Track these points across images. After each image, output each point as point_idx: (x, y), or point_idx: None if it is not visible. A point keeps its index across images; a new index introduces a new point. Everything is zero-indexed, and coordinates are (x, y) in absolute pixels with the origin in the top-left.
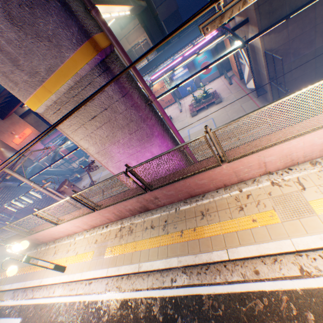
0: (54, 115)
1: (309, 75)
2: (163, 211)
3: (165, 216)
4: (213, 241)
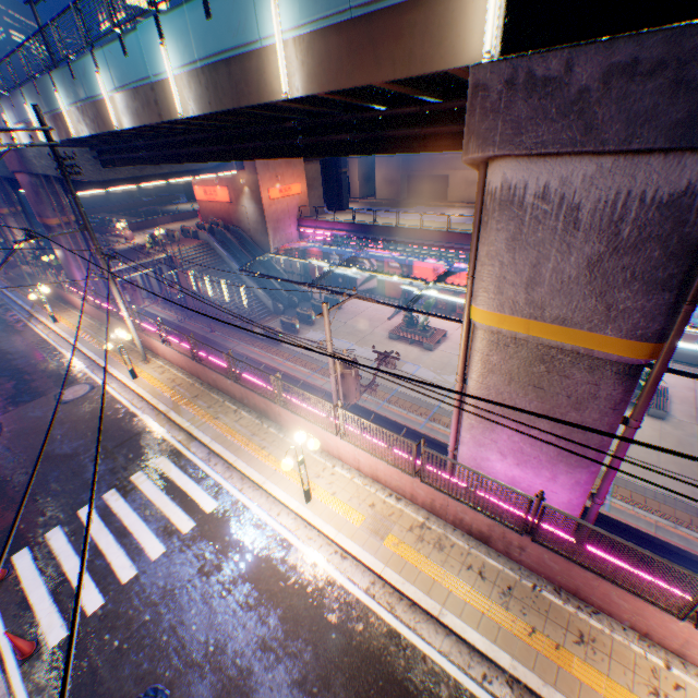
0: (490, 342)
1: None
2: (510, 567)
3: (511, 578)
4: (582, 691)
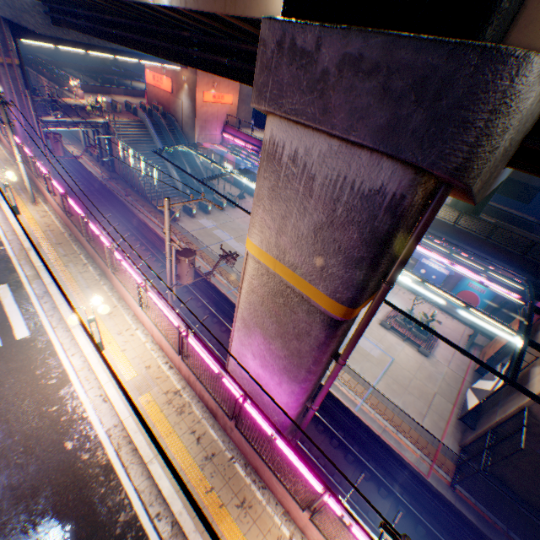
0: (254, 269)
1: (533, 485)
2: (223, 440)
3: (219, 448)
4: None
